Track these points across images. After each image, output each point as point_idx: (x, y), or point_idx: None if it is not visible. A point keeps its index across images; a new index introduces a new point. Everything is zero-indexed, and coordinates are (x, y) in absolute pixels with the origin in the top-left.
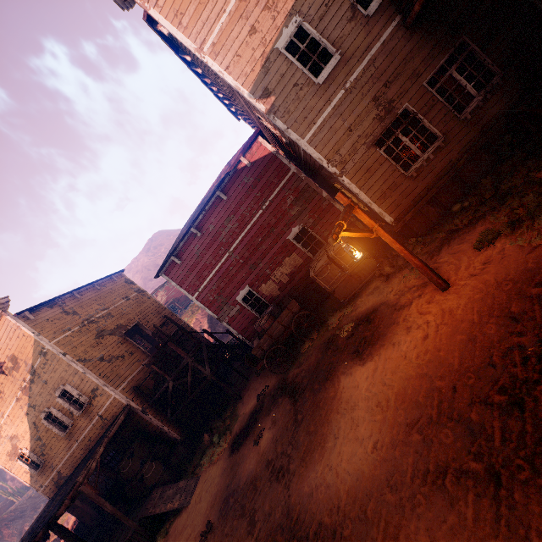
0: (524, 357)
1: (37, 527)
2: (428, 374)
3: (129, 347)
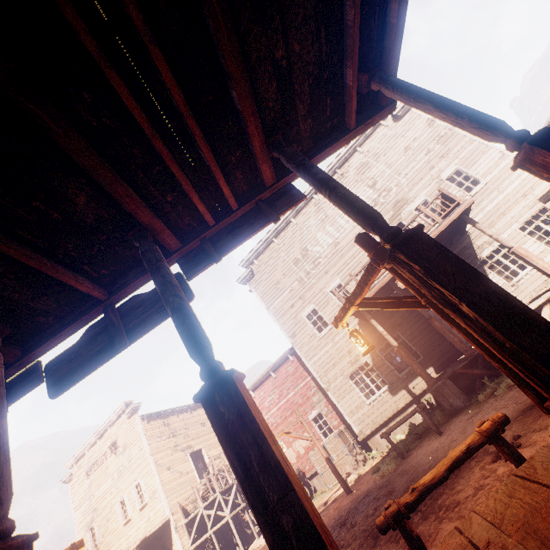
0: None
1: None
2: None
3: (188, 466)
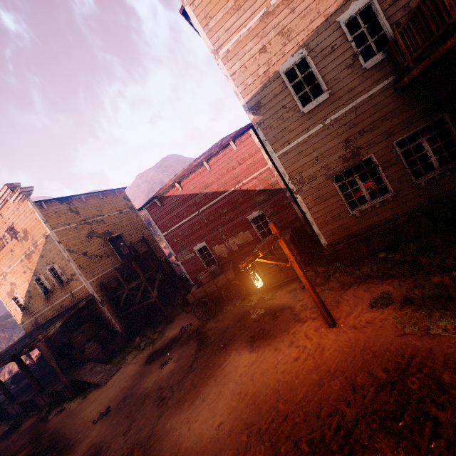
0: (339, 426)
1: (8, 354)
2: (279, 392)
3: (108, 251)
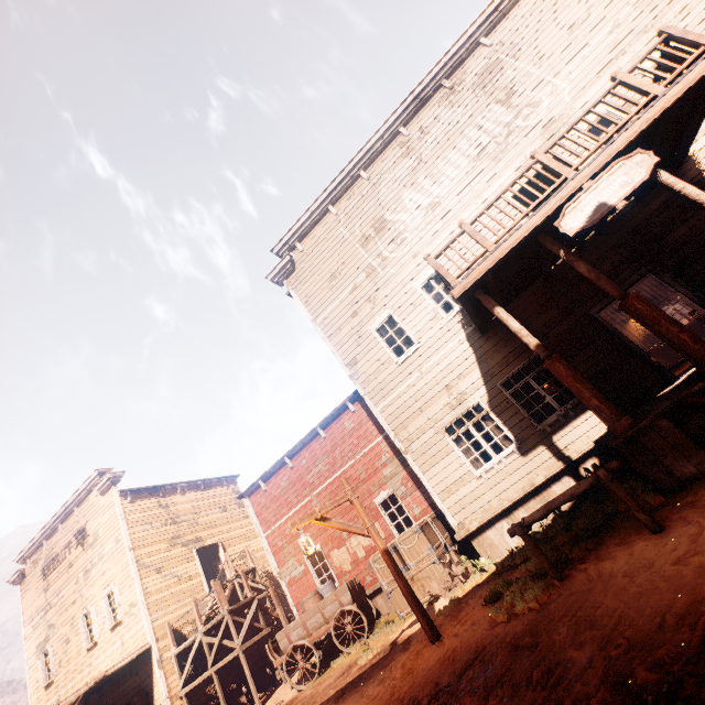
0: None
1: None
2: None
3: (192, 568)
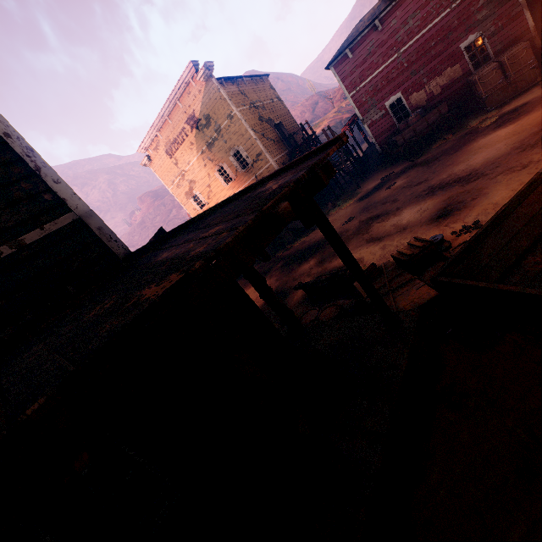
0: None
1: None
2: None
3: (276, 137)
